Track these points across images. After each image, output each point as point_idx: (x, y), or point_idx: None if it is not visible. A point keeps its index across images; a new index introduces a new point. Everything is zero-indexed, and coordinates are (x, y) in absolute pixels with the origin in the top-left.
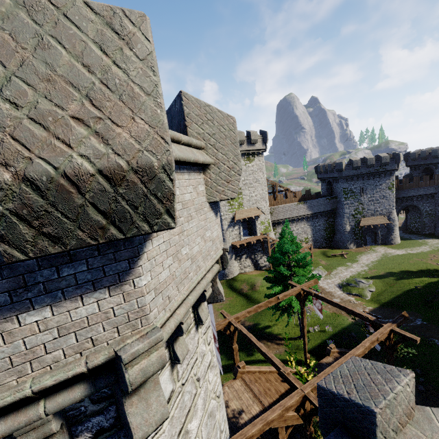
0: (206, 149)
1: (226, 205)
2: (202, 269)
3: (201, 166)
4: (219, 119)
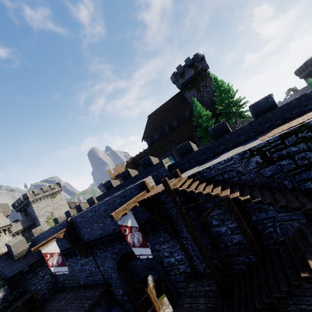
0: (3, 209)
1: (45, 223)
2: (4, 225)
3: (2, 212)
4: (5, 204)
